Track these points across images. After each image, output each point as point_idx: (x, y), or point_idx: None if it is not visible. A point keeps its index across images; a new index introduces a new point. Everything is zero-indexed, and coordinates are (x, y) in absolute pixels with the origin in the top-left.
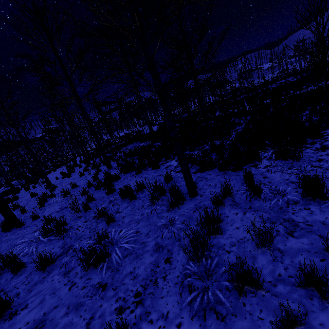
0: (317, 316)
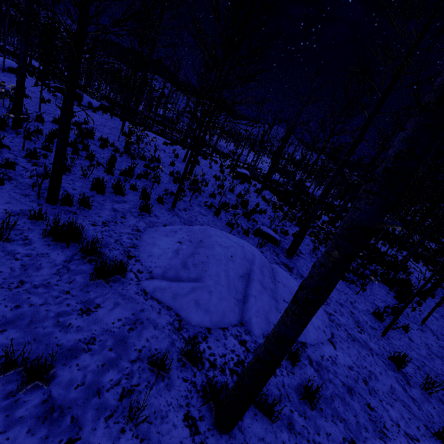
0: (27, 75)
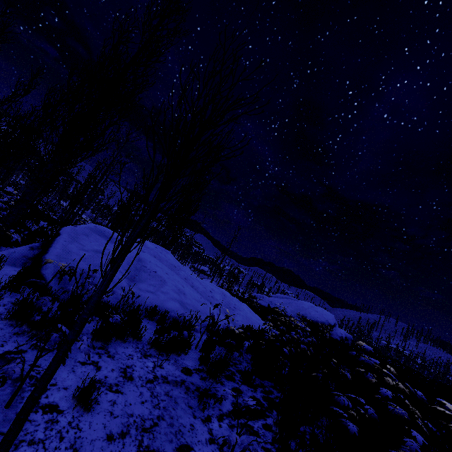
0: None
